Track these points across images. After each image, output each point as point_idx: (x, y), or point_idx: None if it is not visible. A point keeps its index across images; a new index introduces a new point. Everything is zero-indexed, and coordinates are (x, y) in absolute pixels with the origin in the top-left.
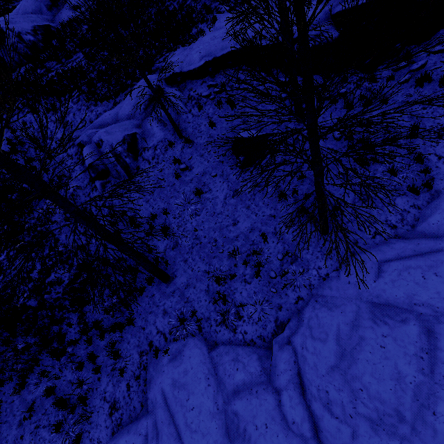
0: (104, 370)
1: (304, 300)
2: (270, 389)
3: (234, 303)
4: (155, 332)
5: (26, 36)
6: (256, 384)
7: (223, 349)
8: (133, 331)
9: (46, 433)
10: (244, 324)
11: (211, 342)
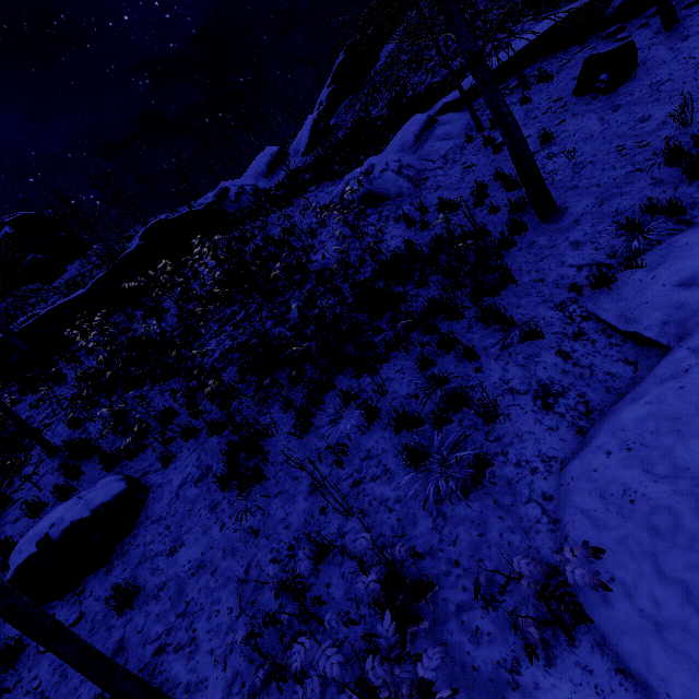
0: (483, 356)
1: None
2: None
3: None
4: (573, 271)
5: (248, 187)
6: None
7: None
8: (518, 292)
9: (384, 487)
10: None
11: None
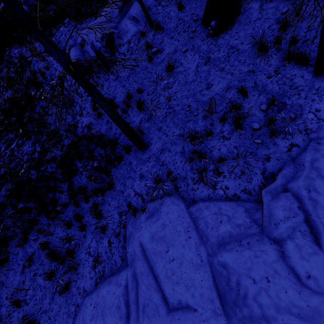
0: (88, 229)
1: (299, 146)
2: (266, 240)
3: (211, 160)
4: (133, 194)
5: None
6: (246, 236)
7: (202, 204)
8: (113, 195)
9: (42, 280)
10: (225, 179)
11: (188, 200)
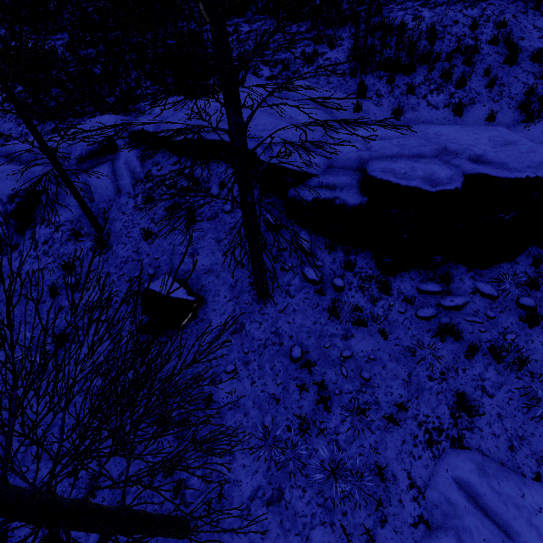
0: None
1: None
2: None
3: None
4: None
5: None
6: None
7: None
8: None
9: None
10: None
11: None
